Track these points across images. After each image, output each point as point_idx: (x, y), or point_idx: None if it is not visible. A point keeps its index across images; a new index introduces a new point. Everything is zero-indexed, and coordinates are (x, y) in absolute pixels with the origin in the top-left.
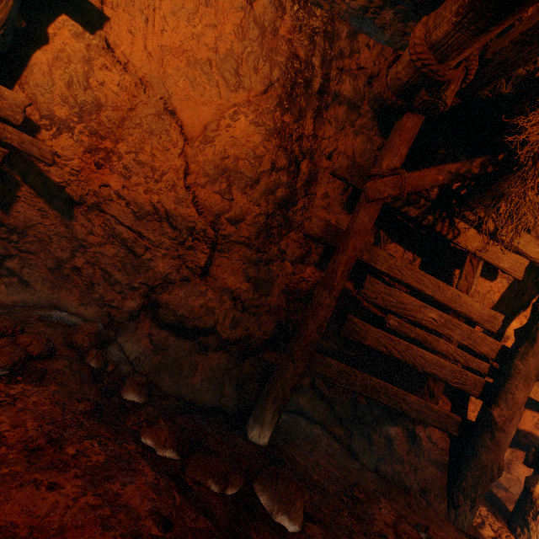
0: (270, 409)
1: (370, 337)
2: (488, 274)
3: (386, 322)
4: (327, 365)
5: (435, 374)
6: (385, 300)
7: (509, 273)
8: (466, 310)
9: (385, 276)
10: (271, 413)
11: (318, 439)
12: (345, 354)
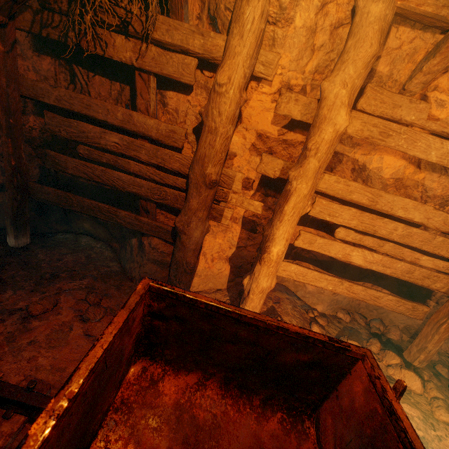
0: (8, 224)
1: (70, 167)
2: (183, 88)
3: (78, 152)
4: (47, 193)
5: (137, 193)
6: (68, 132)
7: (177, 79)
8: (142, 129)
9: (61, 110)
10: (9, 227)
11: (89, 249)
12: (103, 188)
